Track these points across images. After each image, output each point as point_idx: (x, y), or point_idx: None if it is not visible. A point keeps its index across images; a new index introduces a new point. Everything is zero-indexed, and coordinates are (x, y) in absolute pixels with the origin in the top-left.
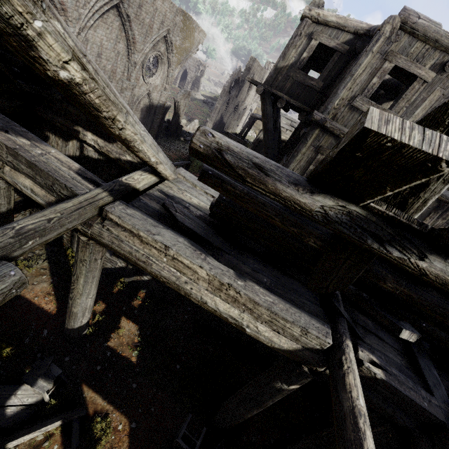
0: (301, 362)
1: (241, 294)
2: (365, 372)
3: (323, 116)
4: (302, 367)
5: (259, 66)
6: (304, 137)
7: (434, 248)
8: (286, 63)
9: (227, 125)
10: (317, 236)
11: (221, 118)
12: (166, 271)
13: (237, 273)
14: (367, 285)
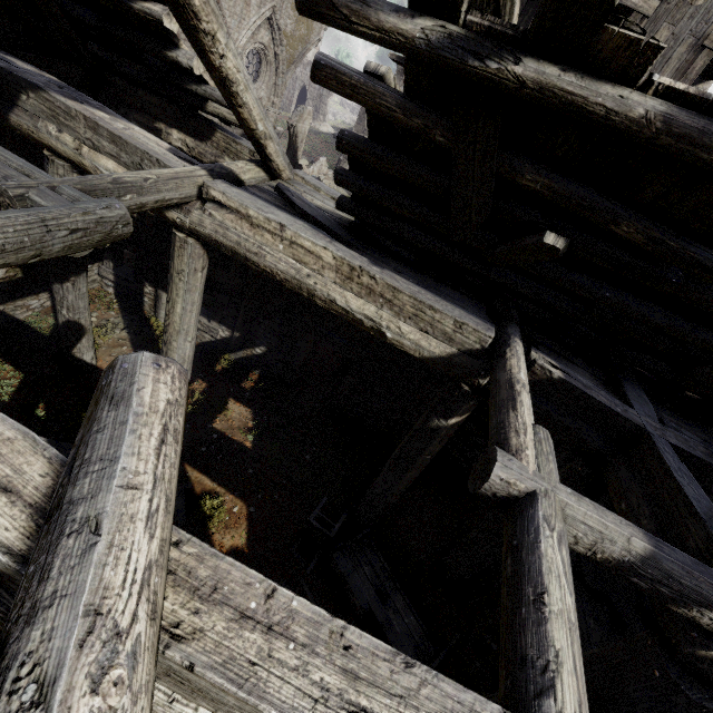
0: (459, 376)
1: (377, 278)
2: (539, 373)
3: None
4: (462, 386)
5: None
6: None
7: (529, 53)
8: None
9: None
10: (443, 126)
11: None
12: (283, 262)
13: (372, 262)
14: (520, 219)
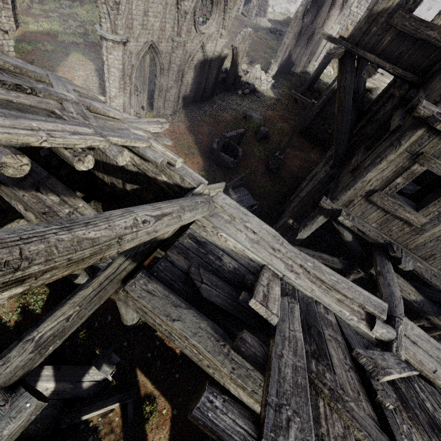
0: None
1: None
2: None
3: (437, 111)
4: None
5: None
6: (395, 139)
7: None
8: (389, 3)
9: (296, 63)
10: None
11: (289, 56)
12: (188, 350)
13: None
14: None
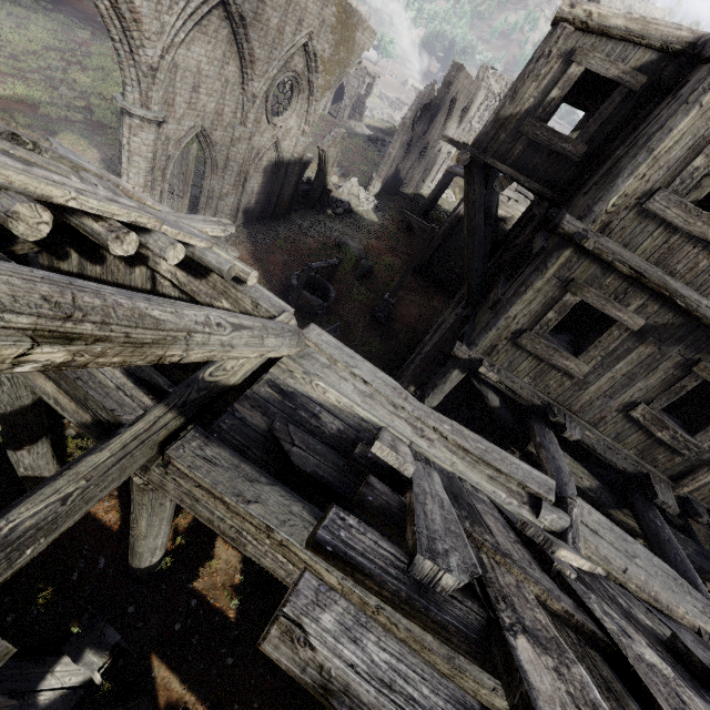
0: None
1: (399, 627)
2: None
3: (583, 227)
4: None
5: (468, 78)
6: (540, 261)
7: None
8: (517, 108)
9: (406, 181)
10: None
11: (396, 172)
12: (270, 559)
13: None
14: None
